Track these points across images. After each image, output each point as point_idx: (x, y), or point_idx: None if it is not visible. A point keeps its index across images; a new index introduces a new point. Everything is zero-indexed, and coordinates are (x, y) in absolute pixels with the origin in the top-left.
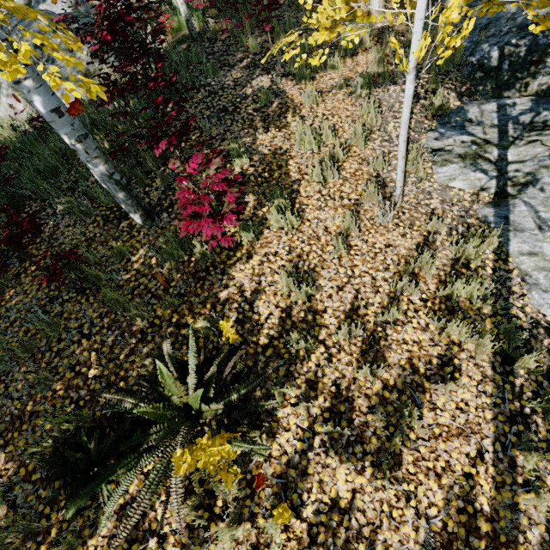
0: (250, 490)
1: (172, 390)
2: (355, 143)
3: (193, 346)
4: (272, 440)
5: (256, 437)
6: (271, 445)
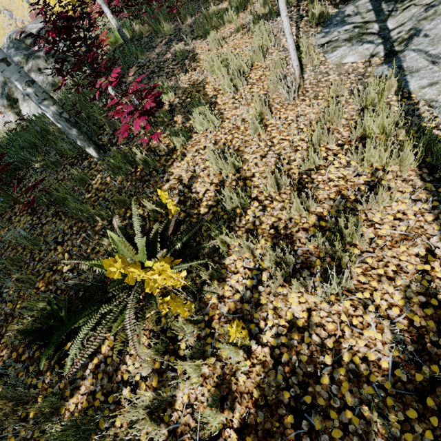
0: (209, 329)
1: (125, 254)
2: (256, 60)
3: (136, 211)
4: (223, 284)
5: (204, 277)
6: (223, 288)
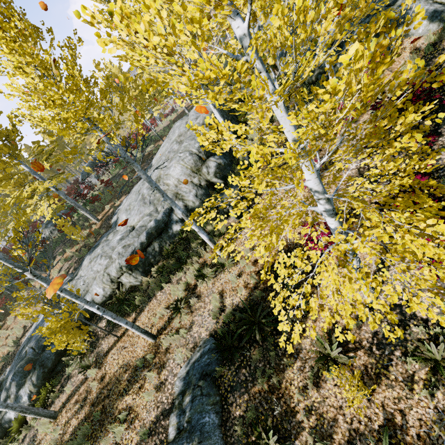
0: None
1: None
2: None
3: None
4: None
5: None
6: None
